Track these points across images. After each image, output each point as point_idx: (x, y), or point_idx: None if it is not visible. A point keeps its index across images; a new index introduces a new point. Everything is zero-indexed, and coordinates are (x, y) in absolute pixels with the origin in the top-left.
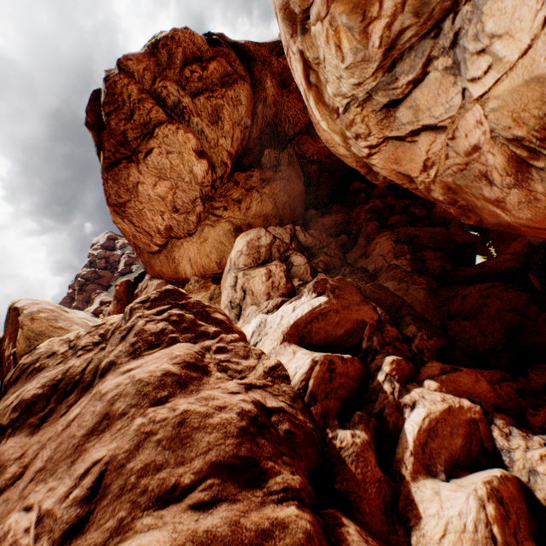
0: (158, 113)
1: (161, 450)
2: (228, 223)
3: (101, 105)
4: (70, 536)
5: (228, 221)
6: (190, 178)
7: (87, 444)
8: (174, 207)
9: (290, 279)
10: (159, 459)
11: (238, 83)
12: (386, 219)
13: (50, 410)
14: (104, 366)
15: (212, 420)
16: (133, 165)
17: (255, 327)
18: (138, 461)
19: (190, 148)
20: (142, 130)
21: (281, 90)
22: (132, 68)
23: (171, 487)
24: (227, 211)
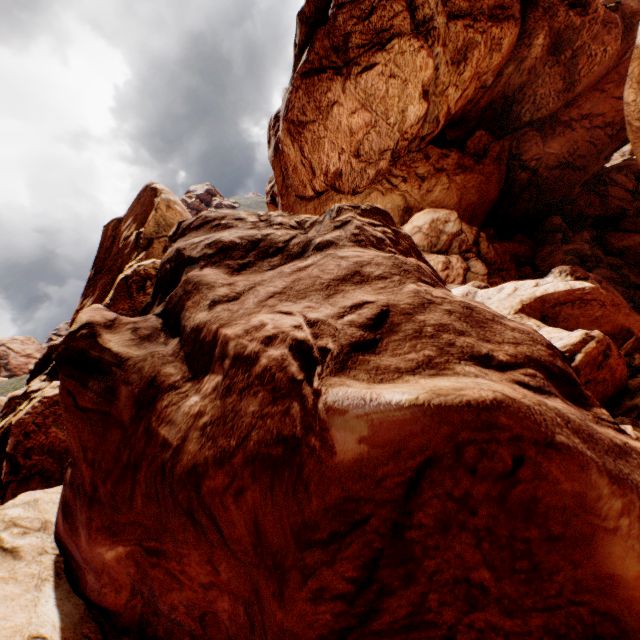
0: (403, 22)
1: (456, 320)
2: (401, 197)
3: None
4: (359, 349)
5: (402, 195)
6: (396, 120)
7: (342, 286)
8: (356, 151)
9: (465, 282)
10: (457, 326)
11: (509, 22)
12: (590, 270)
13: (249, 262)
14: (320, 242)
15: (505, 322)
16: (339, 80)
17: (460, 294)
18: (429, 317)
19: (420, 80)
20: (373, 38)
21: (548, 55)
22: None
23: (484, 354)
24: (405, 183)
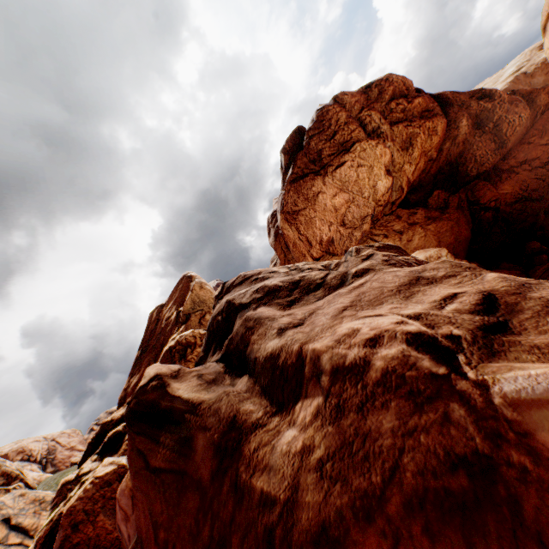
0: (359, 133)
1: None
2: None
3: (306, 131)
4: (492, 332)
5: None
6: (369, 194)
7: (414, 288)
8: (342, 221)
9: None
10: None
11: (436, 117)
12: None
13: (296, 298)
14: (356, 271)
15: None
16: (319, 178)
17: None
18: (543, 293)
19: (382, 163)
20: (338, 148)
21: (474, 130)
22: (346, 101)
23: None
24: (387, 238)
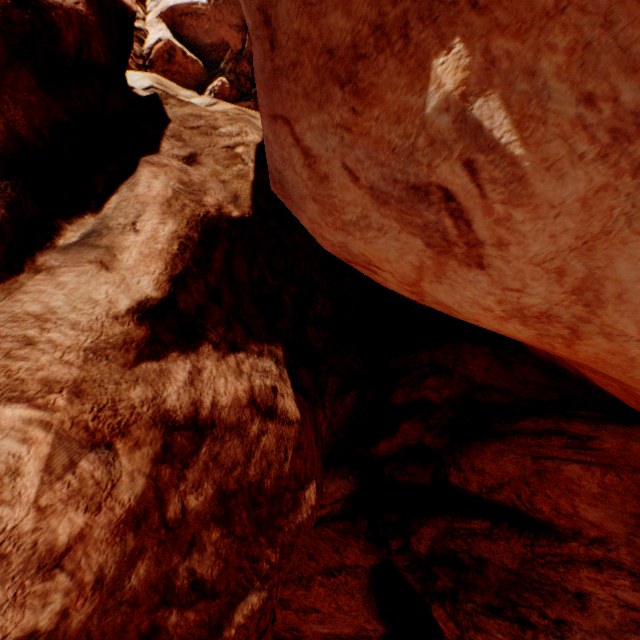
0: None
1: None
2: None
3: None
4: None
5: None
6: None
7: None
8: None
9: None
10: None
11: None
12: None
13: None
14: None
15: None
16: None
17: None
18: None
19: None
20: None
21: None
22: None
23: None
24: None
